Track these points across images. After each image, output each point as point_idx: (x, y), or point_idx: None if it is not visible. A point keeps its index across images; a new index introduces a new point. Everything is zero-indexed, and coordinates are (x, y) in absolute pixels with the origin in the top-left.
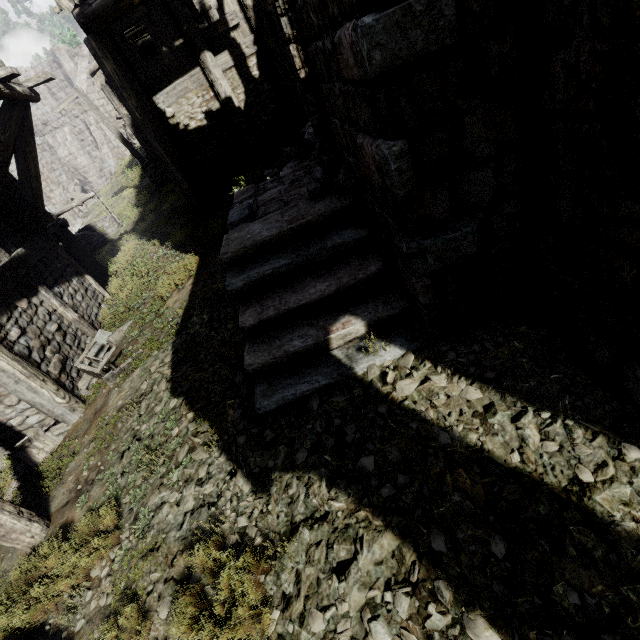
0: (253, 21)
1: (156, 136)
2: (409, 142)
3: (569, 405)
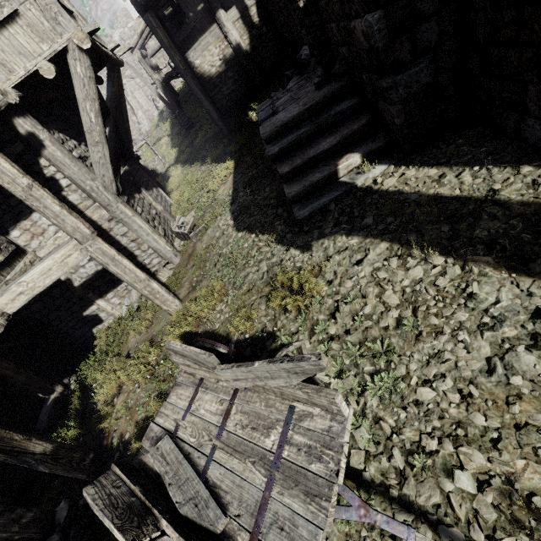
0: None
1: (194, 81)
2: (384, 11)
3: (491, 160)
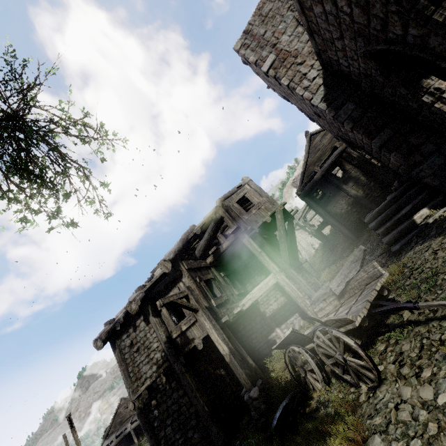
0: (358, 167)
1: (330, 217)
2: (396, 151)
3: None
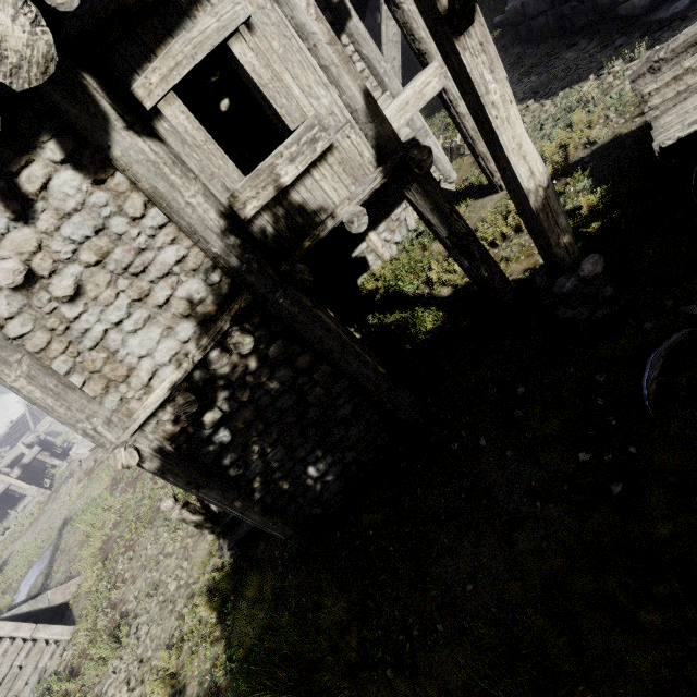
0: None
1: None
2: None
3: None
